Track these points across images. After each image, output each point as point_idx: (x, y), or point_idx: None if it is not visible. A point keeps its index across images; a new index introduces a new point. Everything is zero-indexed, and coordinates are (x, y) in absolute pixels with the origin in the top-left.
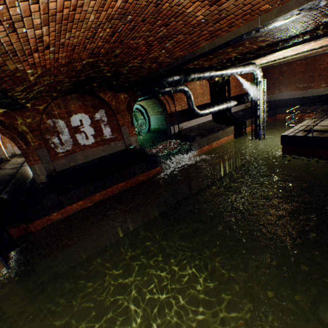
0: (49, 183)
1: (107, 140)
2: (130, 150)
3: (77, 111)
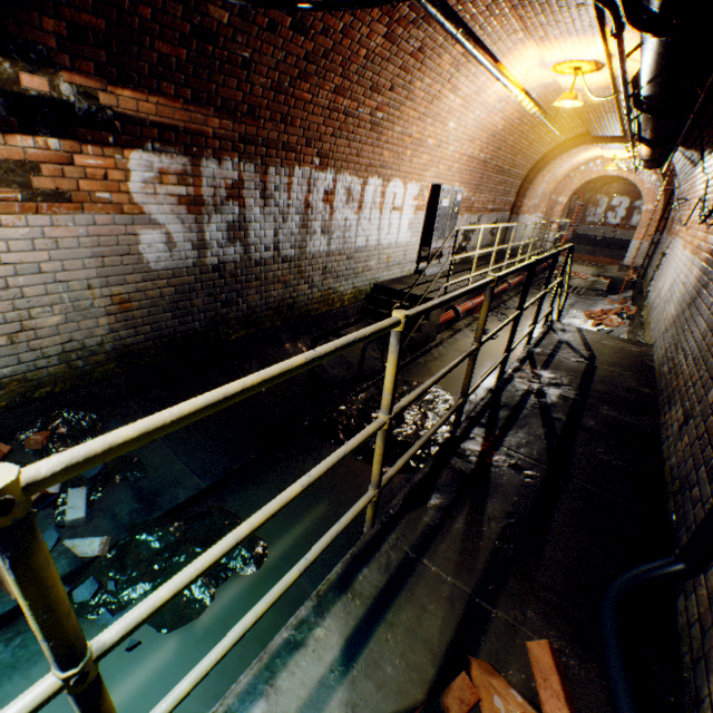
0: None
1: (630, 226)
2: None
3: (623, 194)
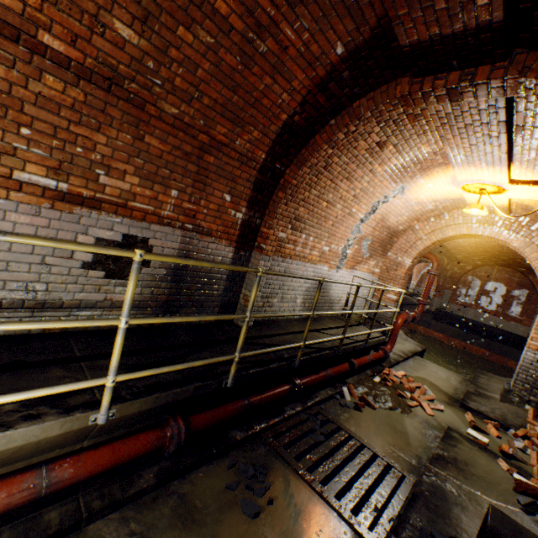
0: (433, 313)
1: (509, 316)
2: None
3: (497, 280)
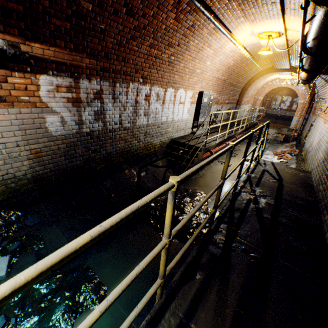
0: None
1: (291, 110)
2: None
3: (288, 95)
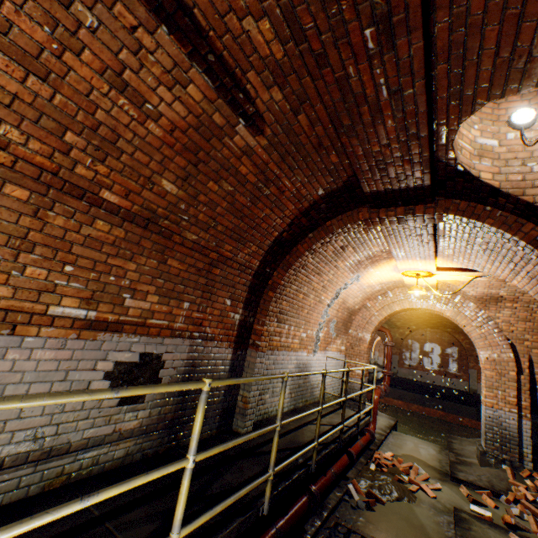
0: None
1: (450, 373)
2: (472, 396)
3: (432, 341)
